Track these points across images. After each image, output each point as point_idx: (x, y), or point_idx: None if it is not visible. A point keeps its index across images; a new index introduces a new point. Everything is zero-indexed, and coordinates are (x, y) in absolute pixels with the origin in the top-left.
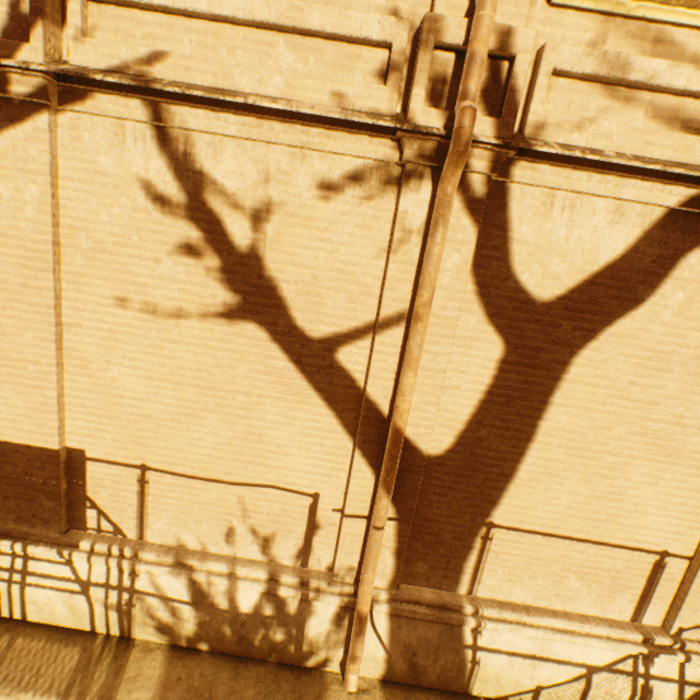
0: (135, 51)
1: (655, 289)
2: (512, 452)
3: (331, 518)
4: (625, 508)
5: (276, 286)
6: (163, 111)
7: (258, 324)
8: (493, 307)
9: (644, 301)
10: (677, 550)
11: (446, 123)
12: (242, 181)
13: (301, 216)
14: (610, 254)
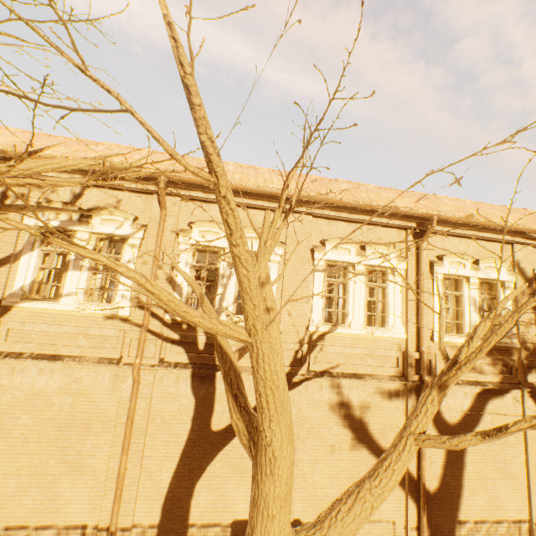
0: (329, 365)
1: (482, 416)
2: (458, 484)
3: (401, 532)
4: (500, 501)
5: (371, 432)
6: (336, 379)
7: (367, 447)
8: (439, 429)
9: (480, 420)
10: (523, 517)
11: (418, 378)
12: (358, 397)
13: (377, 406)
14: (467, 407)
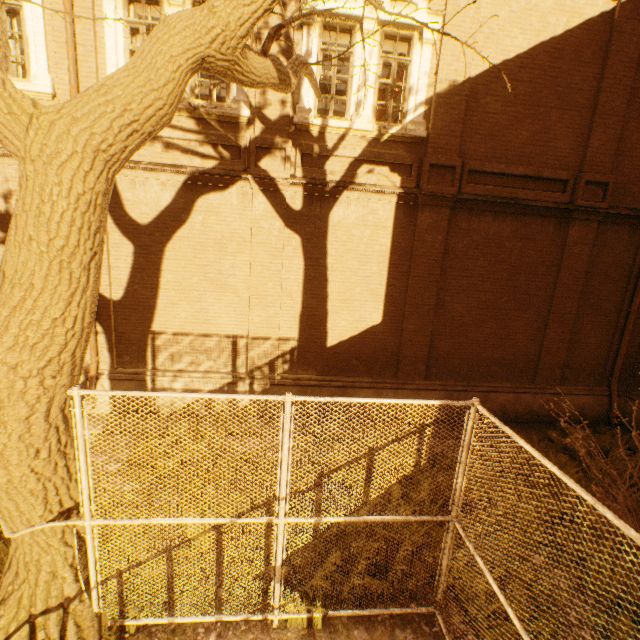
0: None
1: (190, 216)
2: (152, 295)
3: None
4: (211, 316)
5: None
6: None
7: None
8: (124, 229)
9: (187, 221)
10: (241, 333)
11: None
12: None
13: None
14: (166, 203)
